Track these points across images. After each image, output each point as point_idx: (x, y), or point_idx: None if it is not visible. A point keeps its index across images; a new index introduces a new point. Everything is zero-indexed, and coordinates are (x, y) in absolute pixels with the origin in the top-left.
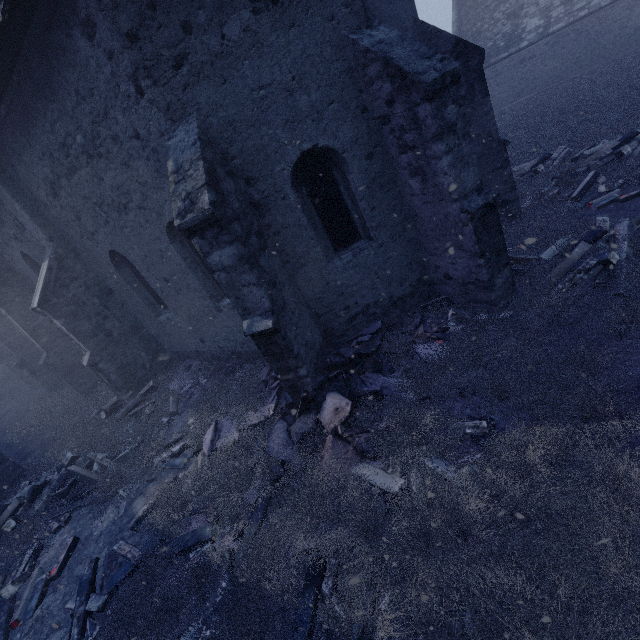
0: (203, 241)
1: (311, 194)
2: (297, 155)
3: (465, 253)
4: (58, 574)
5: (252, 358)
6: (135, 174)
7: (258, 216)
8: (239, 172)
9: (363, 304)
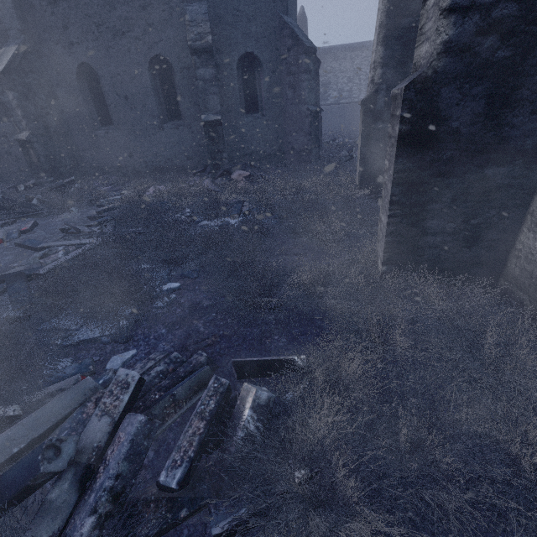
0: (198, 60)
1: (243, 76)
2: (243, 52)
3: (304, 133)
4: (30, 230)
5: (170, 172)
6: (147, 16)
7: (216, 72)
8: (215, 44)
9: (251, 150)
